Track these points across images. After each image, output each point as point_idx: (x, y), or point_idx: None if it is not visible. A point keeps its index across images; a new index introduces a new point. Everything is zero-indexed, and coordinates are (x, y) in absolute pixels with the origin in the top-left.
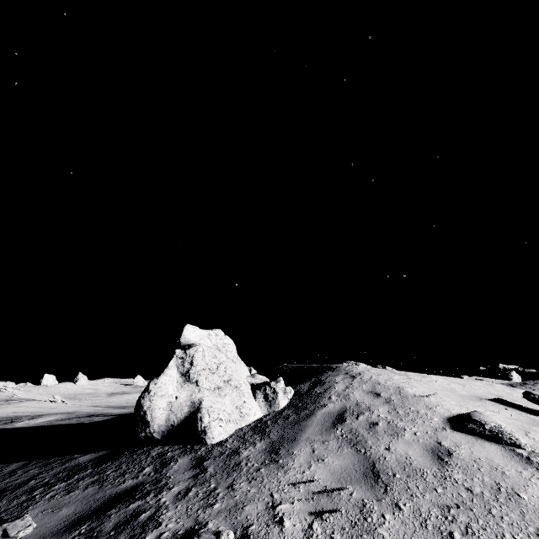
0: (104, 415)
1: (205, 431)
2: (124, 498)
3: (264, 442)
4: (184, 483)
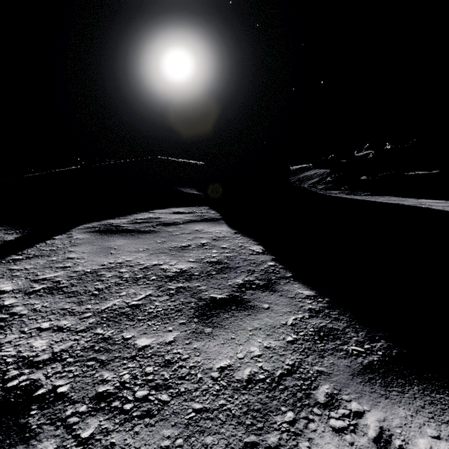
0: None
1: None
2: None
3: None
4: None
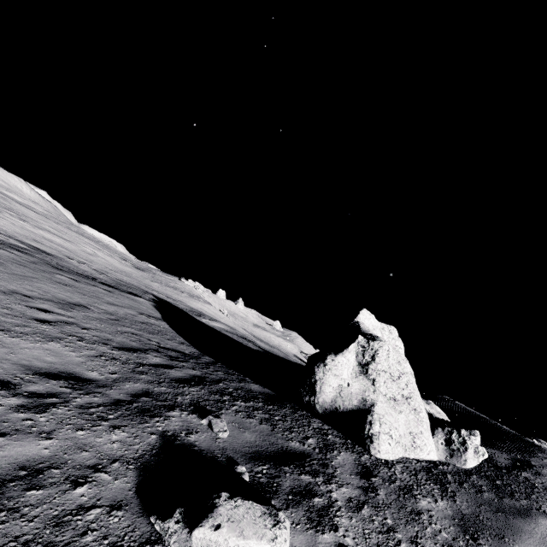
0: (254, 344)
1: (372, 439)
2: (294, 460)
3: (449, 505)
4: (354, 490)
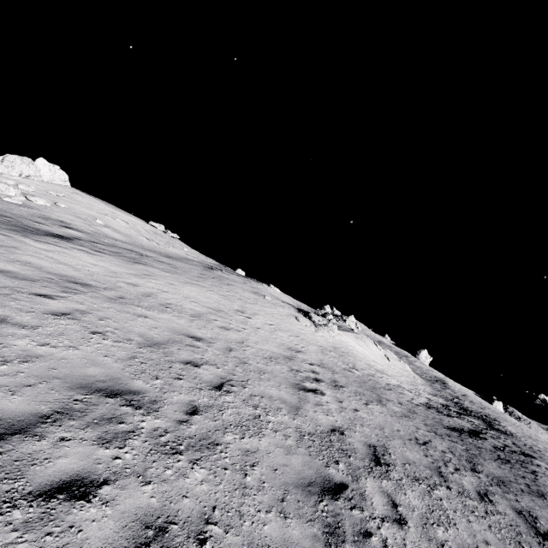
0: None
1: None
2: None
3: None
4: None
